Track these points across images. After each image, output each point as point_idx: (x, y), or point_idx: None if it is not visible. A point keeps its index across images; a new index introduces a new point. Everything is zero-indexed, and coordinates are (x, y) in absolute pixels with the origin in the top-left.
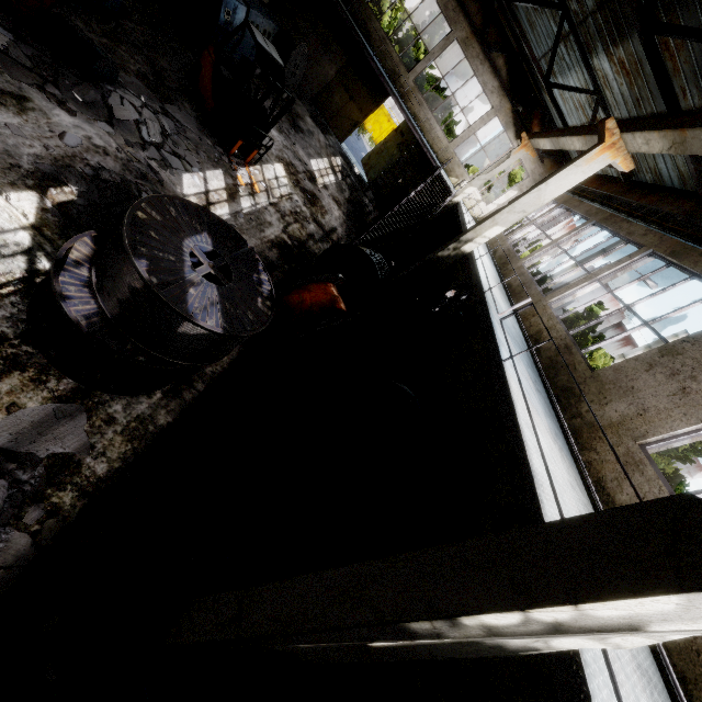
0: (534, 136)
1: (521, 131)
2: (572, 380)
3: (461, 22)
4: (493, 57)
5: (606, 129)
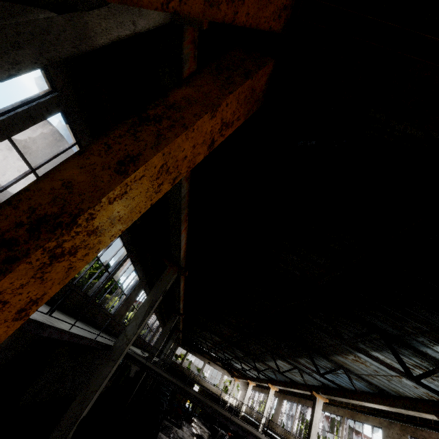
0: (237, 377)
1: (232, 375)
2: (270, 425)
3: (205, 359)
4: (216, 362)
5: (248, 381)
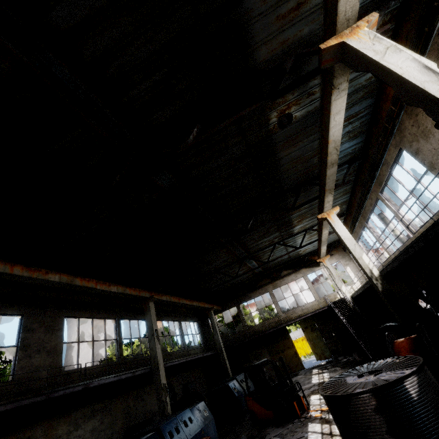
0: (319, 255)
1: (315, 264)
2: None
3: (267, 287)
4: (282, 275)
5: (321, 217)
